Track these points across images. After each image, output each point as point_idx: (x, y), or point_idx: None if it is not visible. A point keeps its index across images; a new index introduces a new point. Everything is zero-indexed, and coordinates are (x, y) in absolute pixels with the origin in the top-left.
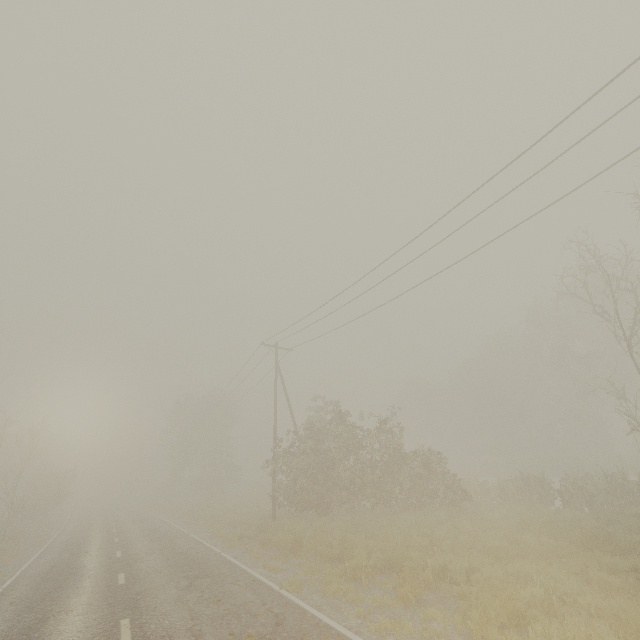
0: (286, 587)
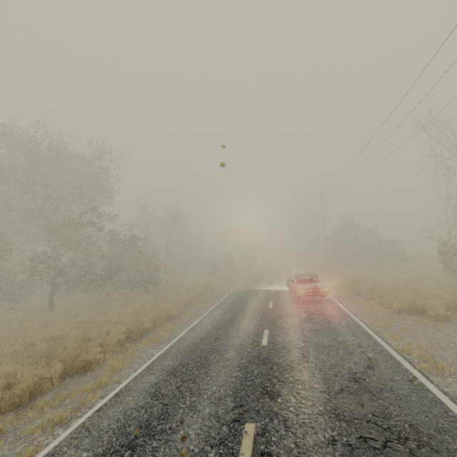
0: None
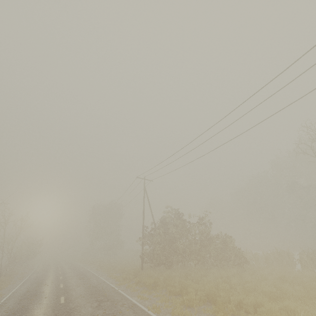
0: (151, 309)
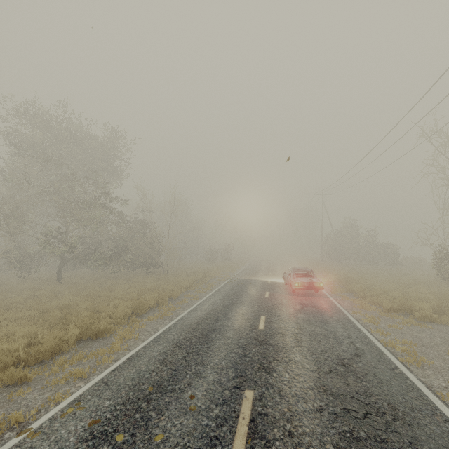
0: None
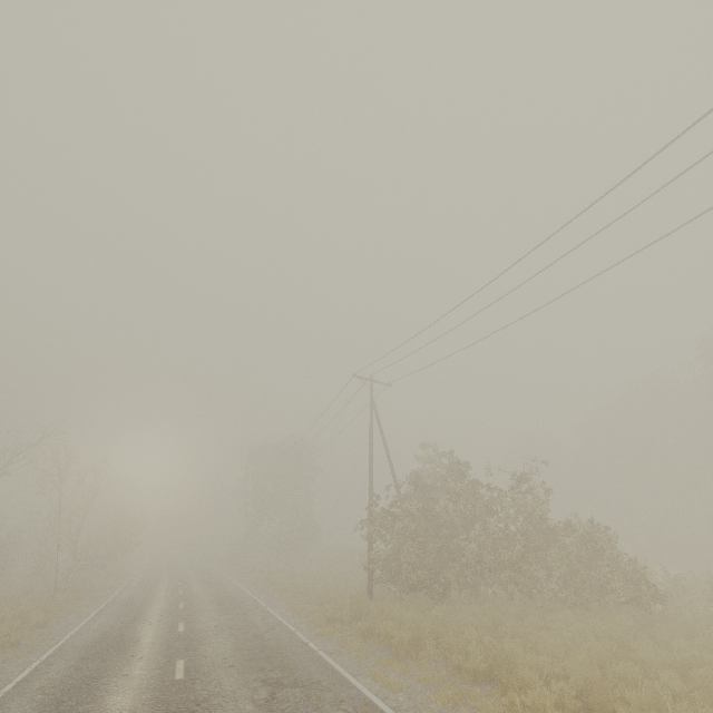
0: None
